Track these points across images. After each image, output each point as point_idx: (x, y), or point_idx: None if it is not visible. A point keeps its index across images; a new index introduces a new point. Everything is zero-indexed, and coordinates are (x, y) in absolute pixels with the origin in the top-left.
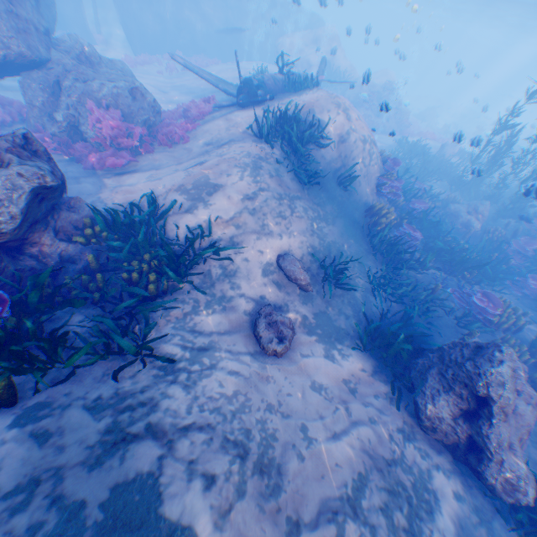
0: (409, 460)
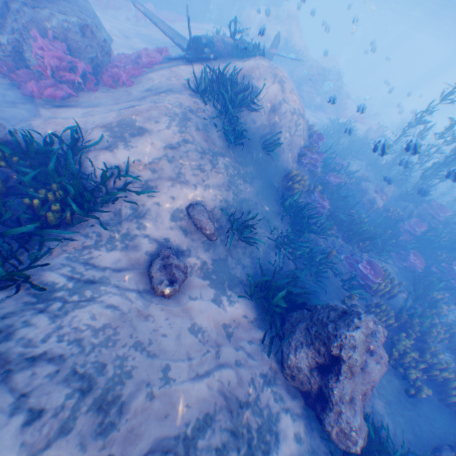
0: (263, 403)
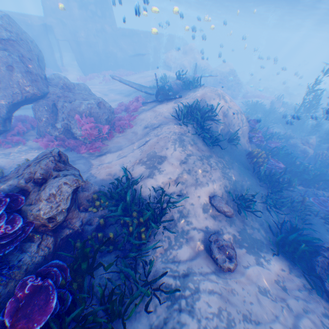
0: None
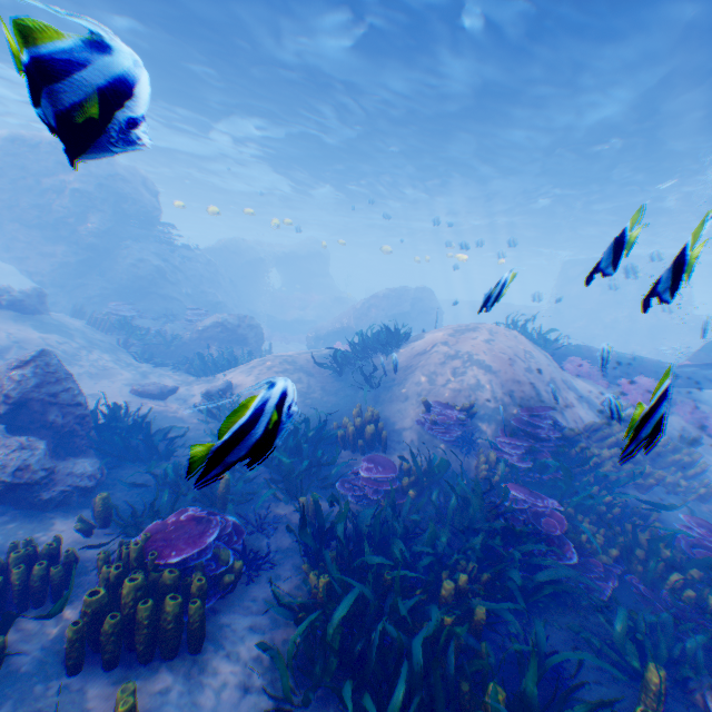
0: None
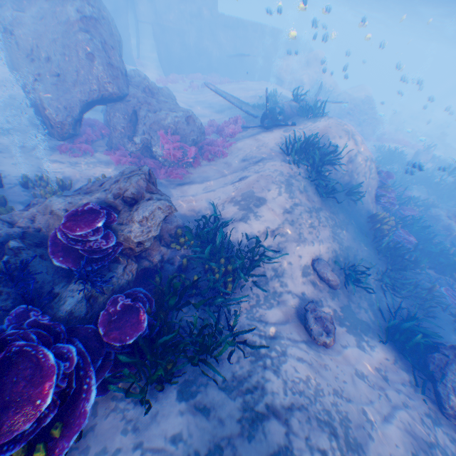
0: (441, 442)
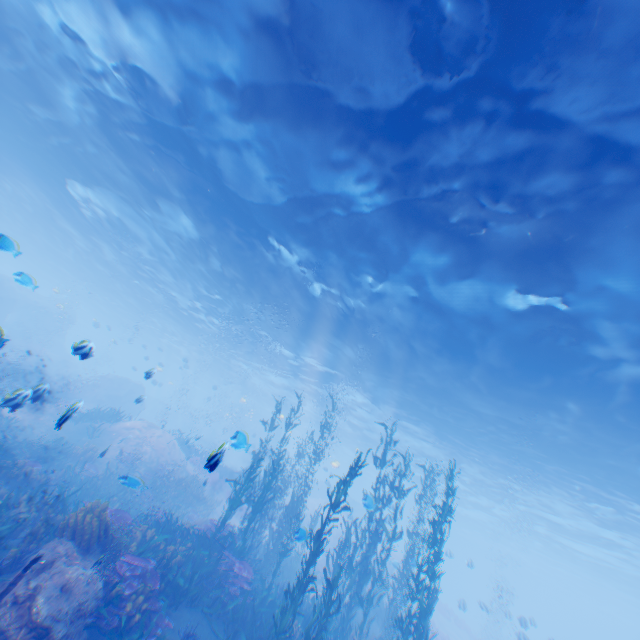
0: None
